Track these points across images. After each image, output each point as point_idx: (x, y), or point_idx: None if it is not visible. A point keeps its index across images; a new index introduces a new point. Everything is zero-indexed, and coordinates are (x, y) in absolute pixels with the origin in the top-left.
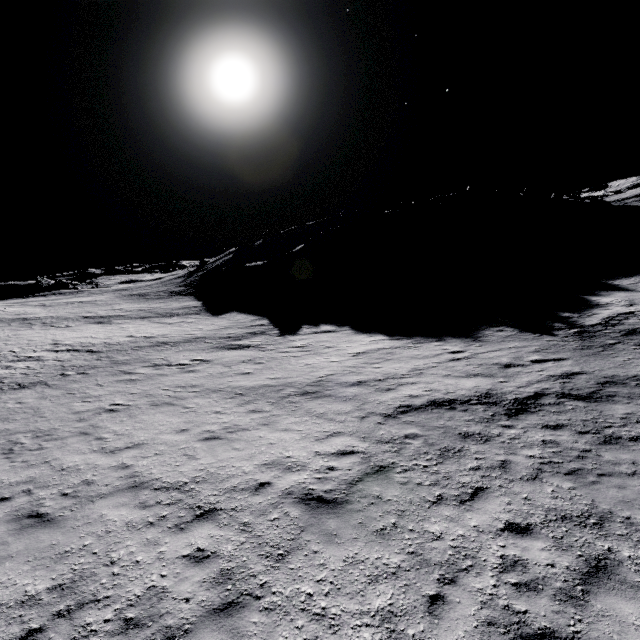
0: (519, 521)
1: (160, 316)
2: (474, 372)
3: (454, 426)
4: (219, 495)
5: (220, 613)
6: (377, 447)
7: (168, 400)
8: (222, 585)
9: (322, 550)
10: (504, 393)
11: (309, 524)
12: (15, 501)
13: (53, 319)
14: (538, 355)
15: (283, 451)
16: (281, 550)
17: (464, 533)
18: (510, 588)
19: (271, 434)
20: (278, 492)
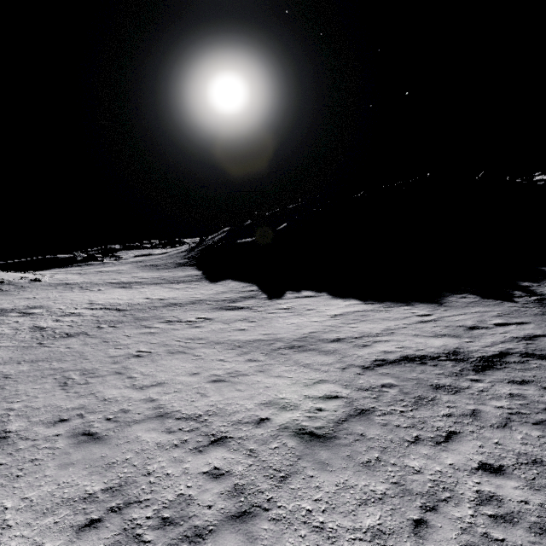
0: (492, 462)
1: (169, 282)
2: (441, 333)
3: (426, 378)
4: (228, 426)
5: (236, 519)
6: (358, 393)
7: (181, 349)
8: (236, 497)
9: (317, 475)
10: (470, 351)
11: (304, 453)
12: (72, 422)
13: (88, 284)
14: (501, 319)
15: (278, 393)
16: (282, 473)
17: (441, 469)
18: (487, 519)
19: (266, 379)
20: (276, 426)
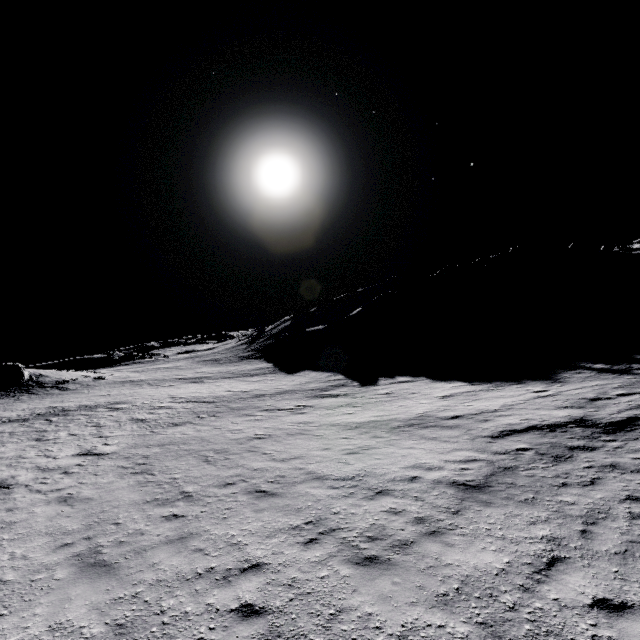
0: (637, 495)
1: (242, 376)
2: (563, 405)
3: (559, 442)
4: (384, 483)
5: (429, 535)
6: (495, 457)
7: (298, 431)
8: (421, 524)
9: (484, 509)
10: (597, 419)
11: (465, 497)
12: (239, 484)
13: (154, 381)
14: (622, 390)
15: (417, 460)
16: (452, 509)
17: (593, 501)
18: None
19: (400, 450)
20: (429, 481)
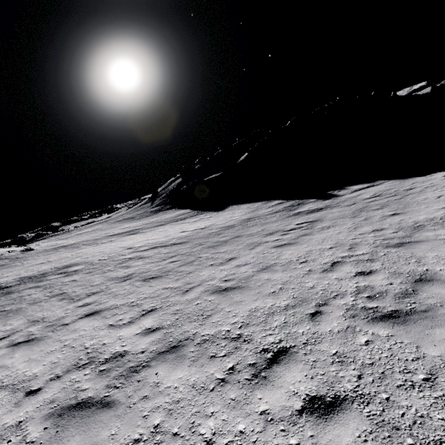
0: None
1: (172, 221)
2: None
3: None
4: None
5: None
6: None
7: (395, 241)
8: None
9: None
10: None
11: None
12: None
13: (87, 241)
14: None
15: None
16: None
17: None
18: None
19: None
20: None
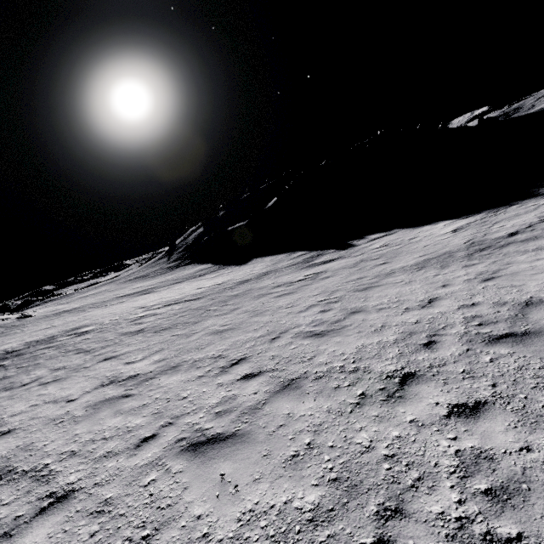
0: None
1: (191, 278)
2: None
3: None
4: None
5: None
6: None
7: (364, 286)
8: None
9: None
10: None
11: None
12: (445, 340)
13: (94, 304)
14: None
15: None
16: None
17: None
18: None
19: (535, 263)
20: None
